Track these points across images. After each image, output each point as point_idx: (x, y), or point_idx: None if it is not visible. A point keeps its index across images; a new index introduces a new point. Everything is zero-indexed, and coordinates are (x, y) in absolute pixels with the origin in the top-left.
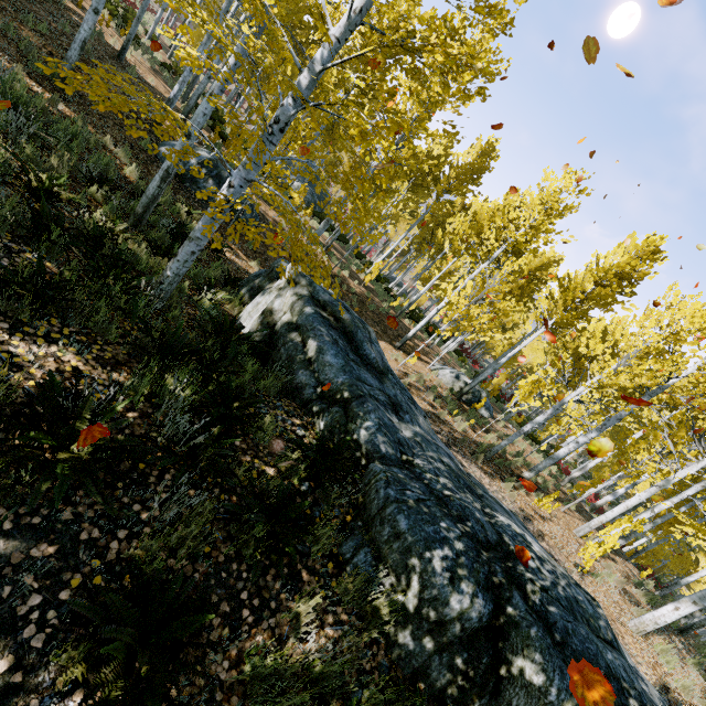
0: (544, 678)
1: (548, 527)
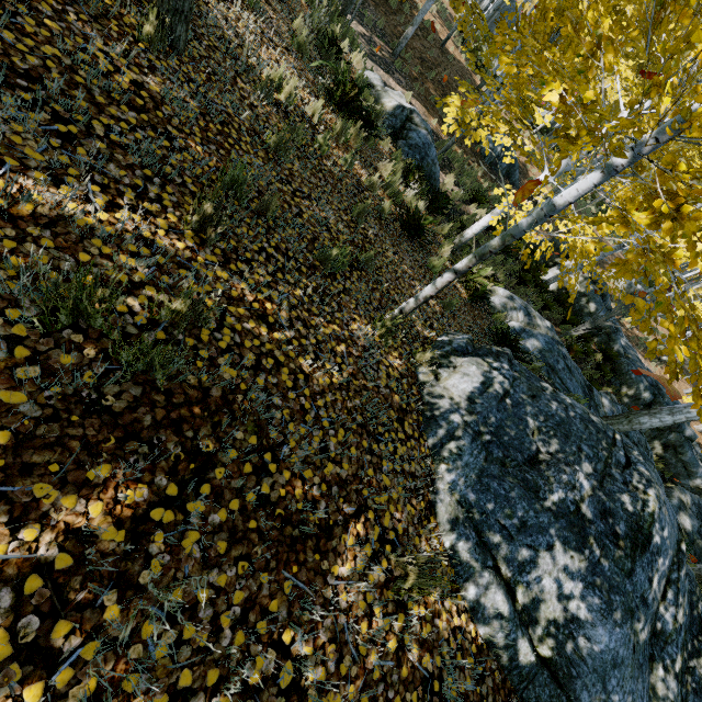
0: None
1: None
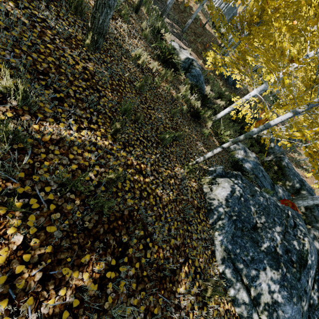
0: (305, 193)
1: (306, 179)
